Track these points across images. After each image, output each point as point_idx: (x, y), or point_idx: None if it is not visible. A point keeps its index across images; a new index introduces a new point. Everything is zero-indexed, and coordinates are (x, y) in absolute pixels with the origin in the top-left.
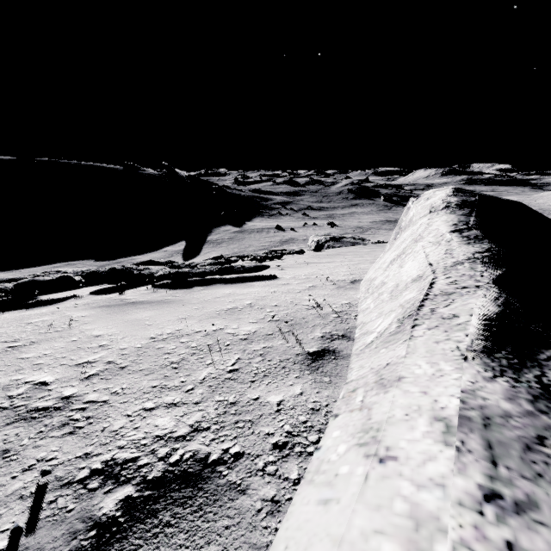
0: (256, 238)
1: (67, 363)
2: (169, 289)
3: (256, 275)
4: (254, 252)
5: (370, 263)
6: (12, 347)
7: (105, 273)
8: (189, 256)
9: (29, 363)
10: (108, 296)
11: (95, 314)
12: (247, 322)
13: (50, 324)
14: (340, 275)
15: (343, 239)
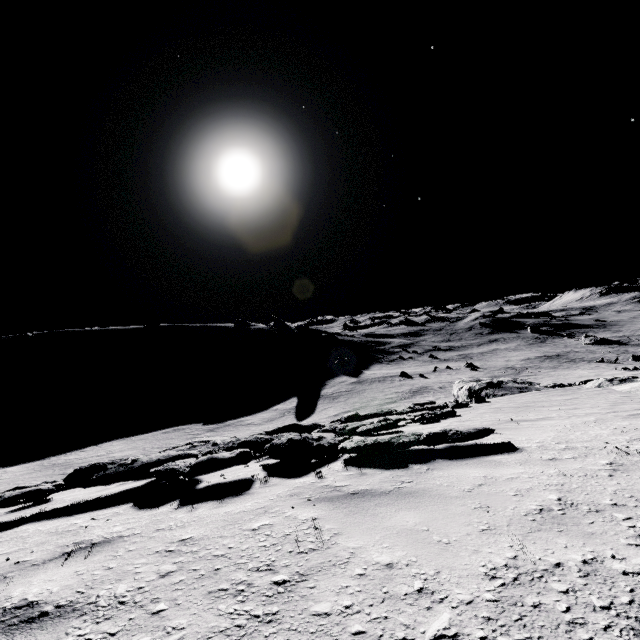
0: (379, 388)
1: (409, 636)
2: (377, 469)
3: (475, 444)
4: (380, 407)
5: (624, 419)
6: (280, 584)
7: (284, 446)
8: (303, 415)
9: (342, 630)
10: (306, 481)
11: (328, 515)
12: (621, 543)
13: (284, 533)
14: (624, 442)
15: (505, 384)
